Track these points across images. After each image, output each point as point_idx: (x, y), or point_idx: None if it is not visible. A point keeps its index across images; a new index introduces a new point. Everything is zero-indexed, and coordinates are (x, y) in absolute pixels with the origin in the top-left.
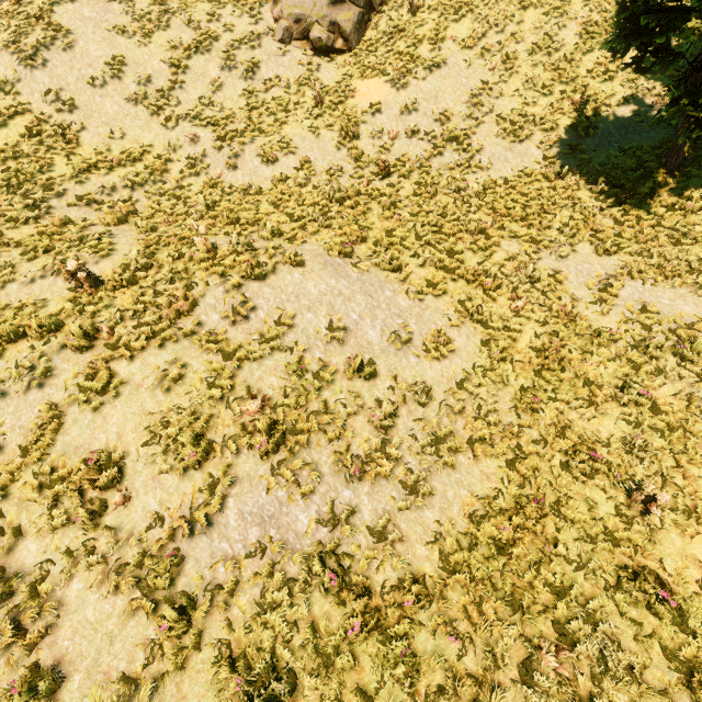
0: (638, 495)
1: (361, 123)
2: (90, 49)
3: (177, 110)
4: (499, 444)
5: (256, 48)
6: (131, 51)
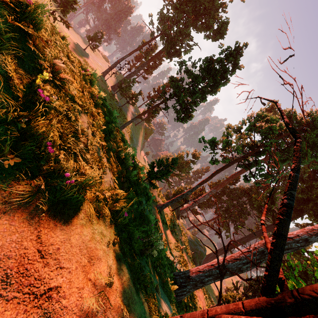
0: None
1: None
2: None
3: None
4: None
5: None
6: None
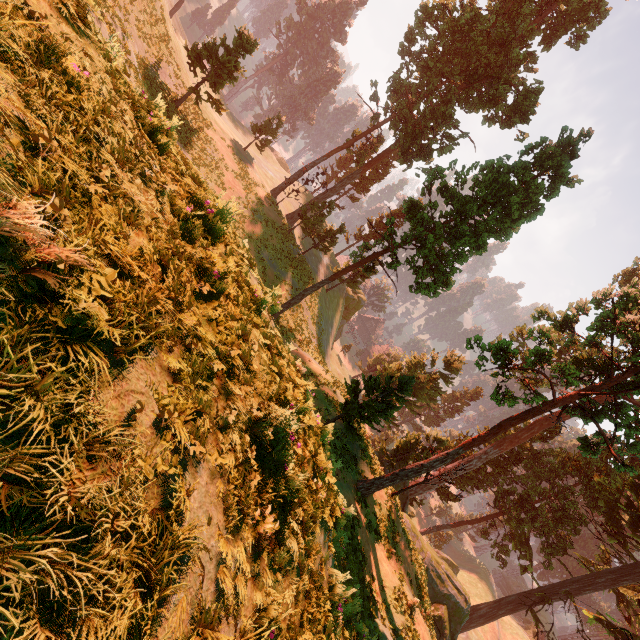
0: None
1: None
2: None
3: None
4: None
5: None
6: None
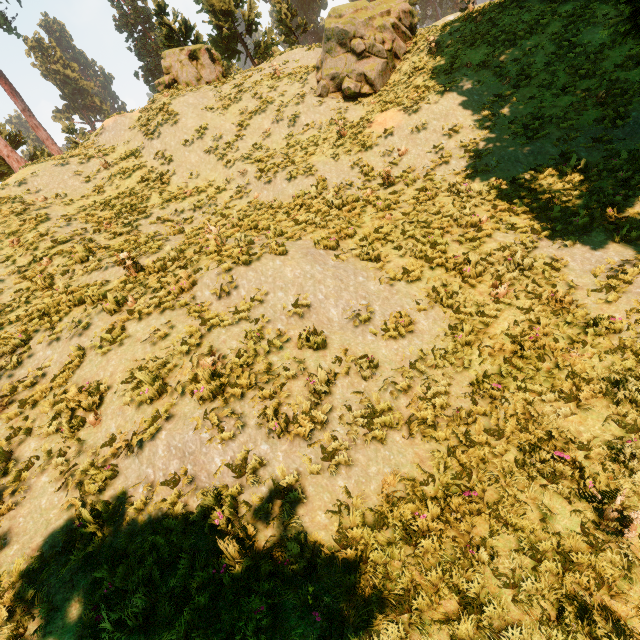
0: (609, 510)
1: (375, 146)
2: (188, 123)
3: (236, 154)
4: (443, 428)
5: (299, 104)
6: (213, 120)
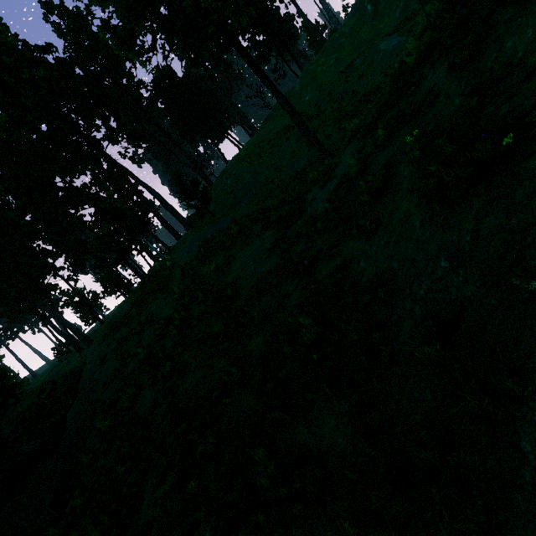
0: None
1: None
2: None
3: None
4: None
5: None
6: None
